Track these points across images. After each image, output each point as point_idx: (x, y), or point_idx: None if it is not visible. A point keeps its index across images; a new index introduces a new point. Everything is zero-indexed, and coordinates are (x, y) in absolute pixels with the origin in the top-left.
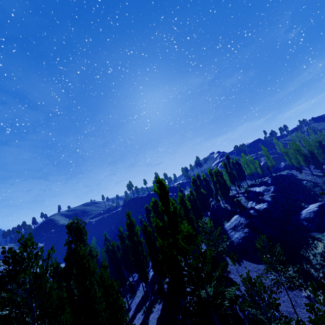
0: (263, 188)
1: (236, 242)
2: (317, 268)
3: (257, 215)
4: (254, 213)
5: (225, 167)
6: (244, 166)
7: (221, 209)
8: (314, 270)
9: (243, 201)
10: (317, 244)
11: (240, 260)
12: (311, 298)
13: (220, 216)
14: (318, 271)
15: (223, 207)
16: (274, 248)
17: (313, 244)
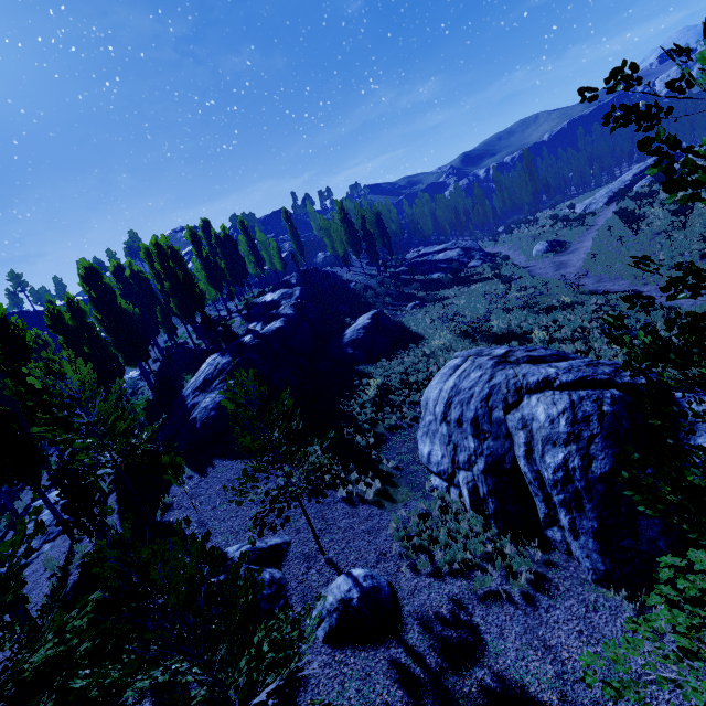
0: (280, 292)
1: (202, 419)
2: (366, 429)
3: (260, 343)
4: (252, 341)
5: (195, 242)
6: (246, 253)
7: (186, 354)
8: (361, 436)
9: (237, 325)
10: (367, 385)
11: (208, 464)
12: (354, 497)
13: (178, 369)
14: (368, 435)
15: (193, 347)
16: (279, 402)
17: (361, 385)
